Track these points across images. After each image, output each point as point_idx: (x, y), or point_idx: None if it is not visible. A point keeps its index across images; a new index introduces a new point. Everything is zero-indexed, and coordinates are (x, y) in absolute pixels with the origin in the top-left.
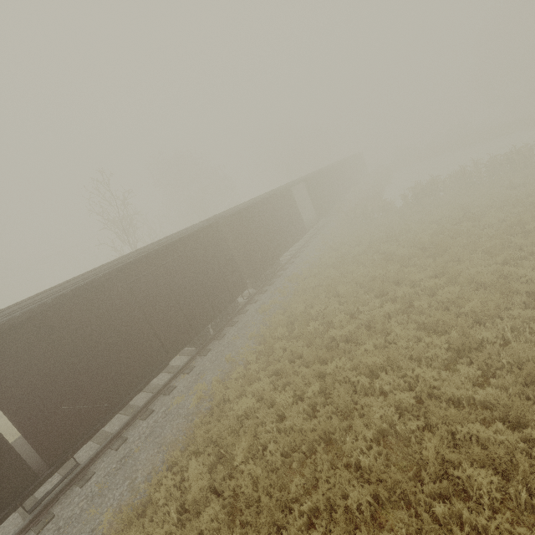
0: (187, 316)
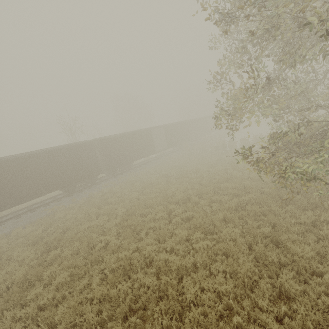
0: (62, 178)
